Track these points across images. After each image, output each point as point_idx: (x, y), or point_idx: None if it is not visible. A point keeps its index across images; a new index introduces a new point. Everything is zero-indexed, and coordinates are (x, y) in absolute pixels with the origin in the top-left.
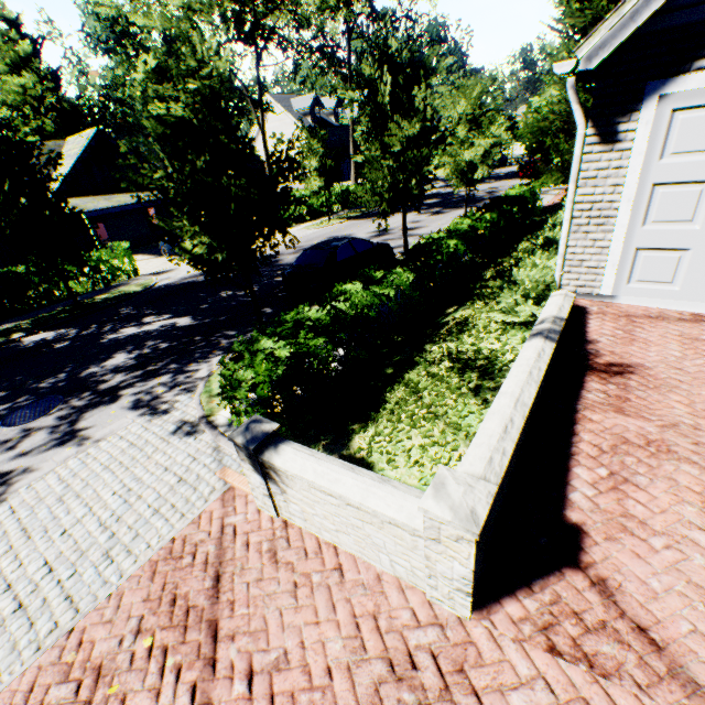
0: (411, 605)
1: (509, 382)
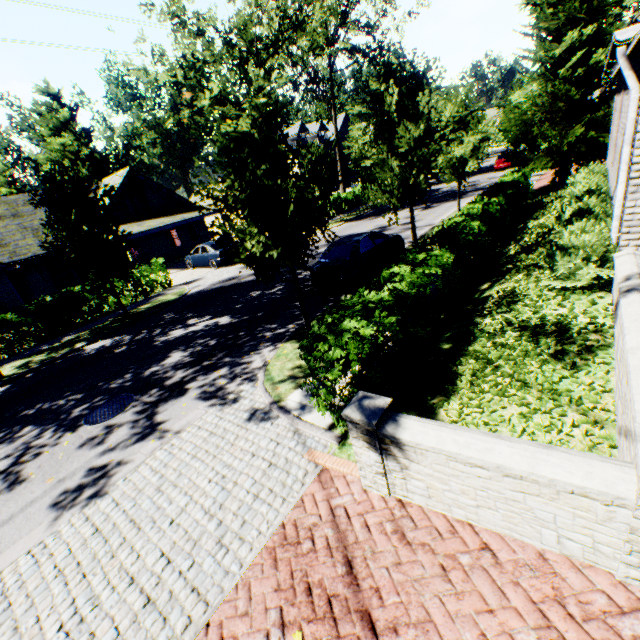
0: (599, 587)
1: (634, 337)
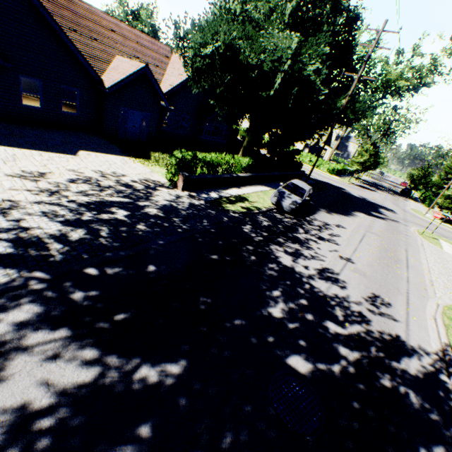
0: None
1: None
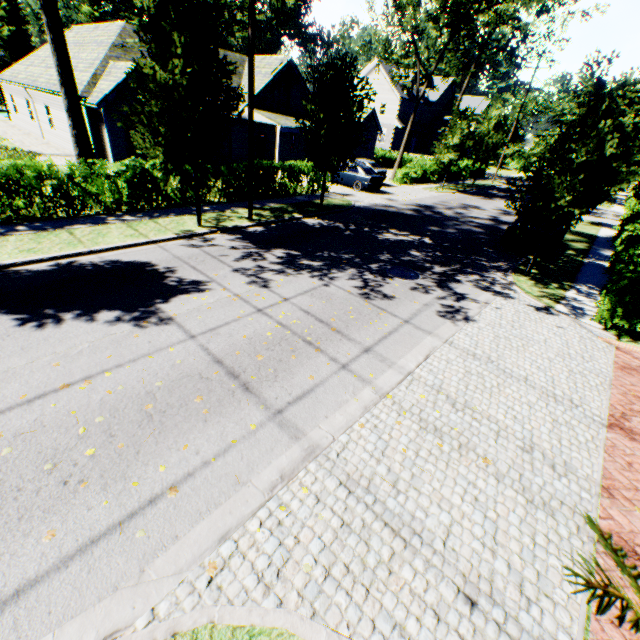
0: None
1: None
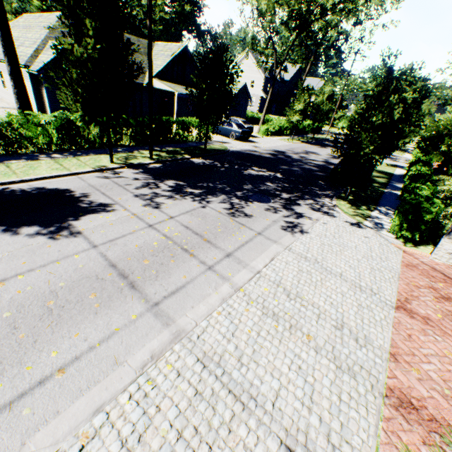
0: None
1: None
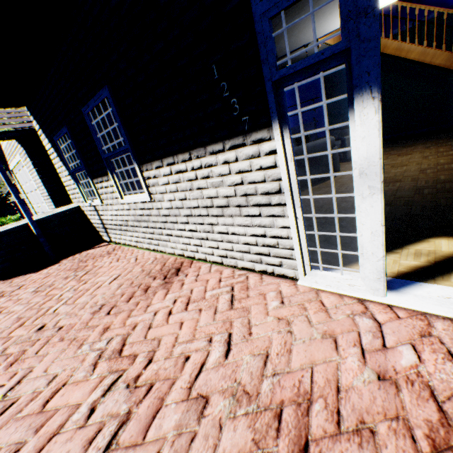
0: None
1: None
